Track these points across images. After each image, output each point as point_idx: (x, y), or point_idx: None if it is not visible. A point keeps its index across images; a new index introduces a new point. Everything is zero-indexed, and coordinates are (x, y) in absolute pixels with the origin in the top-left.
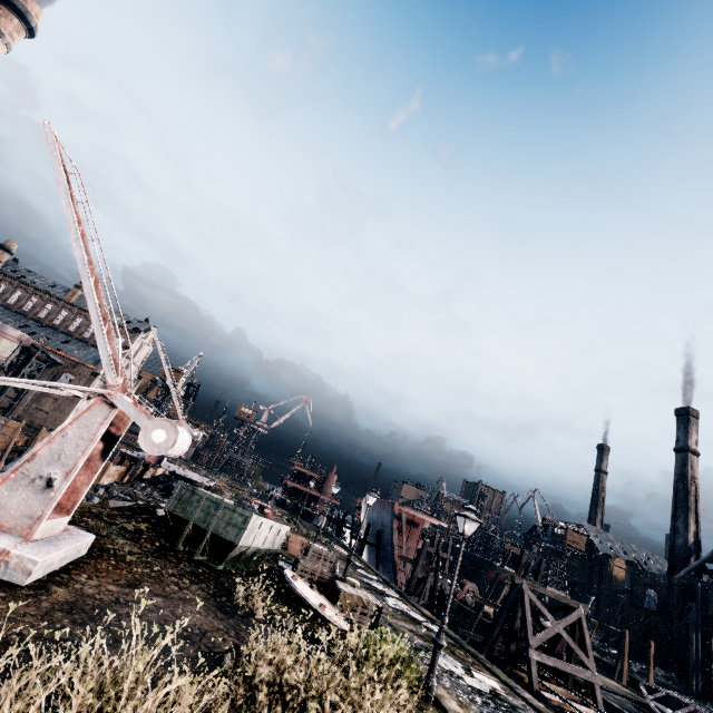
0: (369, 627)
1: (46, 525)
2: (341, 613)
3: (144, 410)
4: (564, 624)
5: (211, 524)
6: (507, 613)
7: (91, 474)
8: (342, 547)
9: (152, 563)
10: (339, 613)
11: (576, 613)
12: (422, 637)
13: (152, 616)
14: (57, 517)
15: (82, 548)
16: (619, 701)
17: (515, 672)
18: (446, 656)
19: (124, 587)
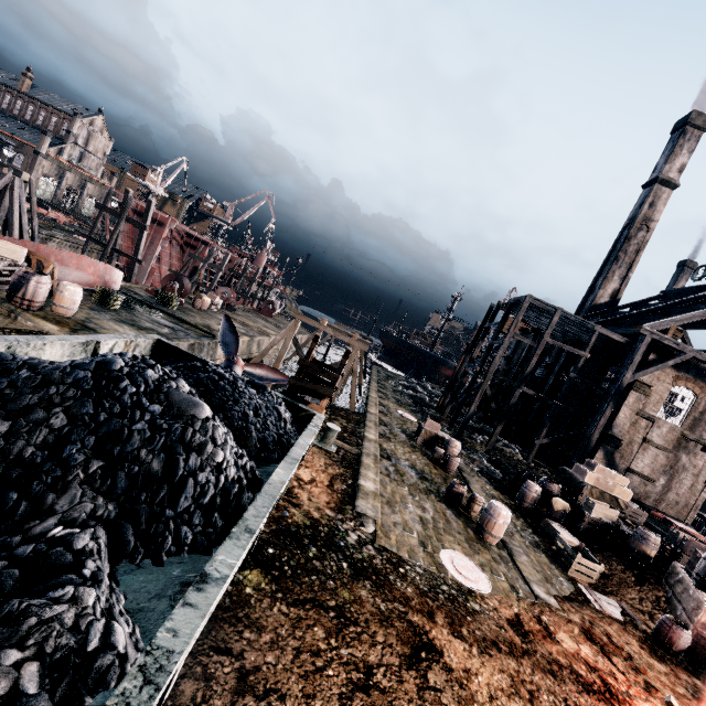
0: None
1: None
2: None
3: None
4: None
5: None
6: None
7: None
8: None
9: None
10: None
11: None
12: None
13: None
14: None
15: None
16: None
17: None
18: None
19: None
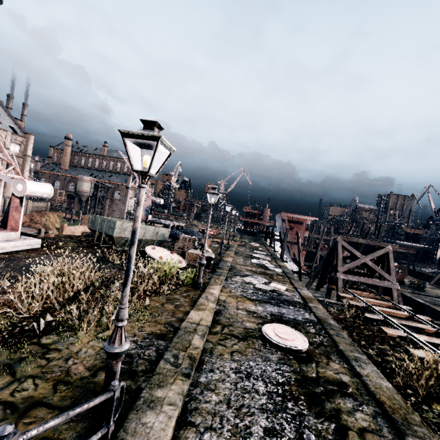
0: (205, 267)
1: (0, 235)
2: (182, 261)
3: (30, 180)
4: (370, 257)
5: (103, 230)
6: (327, 256)
7: (20, 213)
8: (260, 244)
9: (78, 249)
10: (179, 261)
11: (383, 250)
12: (254, 272)
13: (39, 261)
14: (9, 232)
15: (33, 244)
16: (436, 301)
17: (329, 286)
18: (257, 278)
19: (40, 254)
